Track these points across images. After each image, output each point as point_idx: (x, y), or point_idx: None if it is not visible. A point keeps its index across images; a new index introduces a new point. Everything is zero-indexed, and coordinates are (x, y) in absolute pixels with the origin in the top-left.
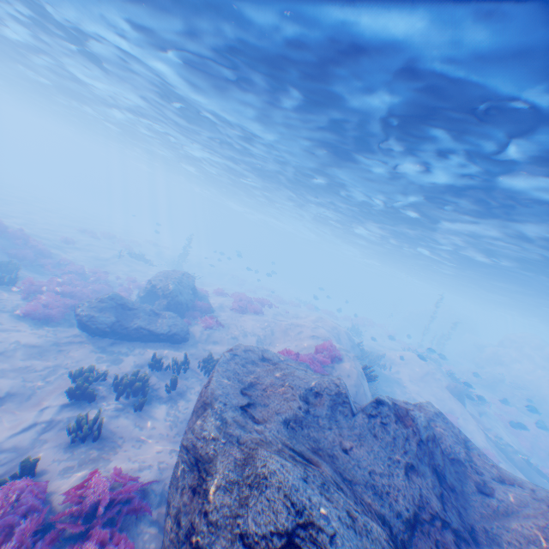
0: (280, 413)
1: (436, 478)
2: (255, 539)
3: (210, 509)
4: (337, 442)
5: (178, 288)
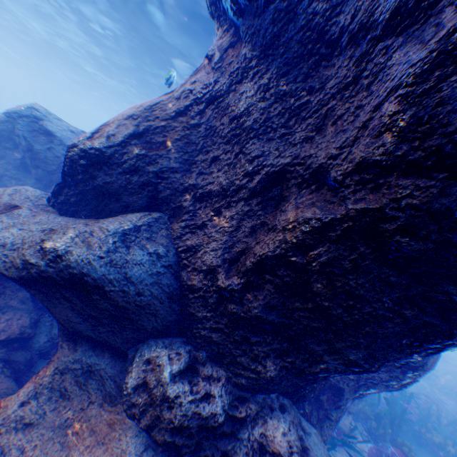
0: None
1: None
2: None
3: None
4: None
5: None
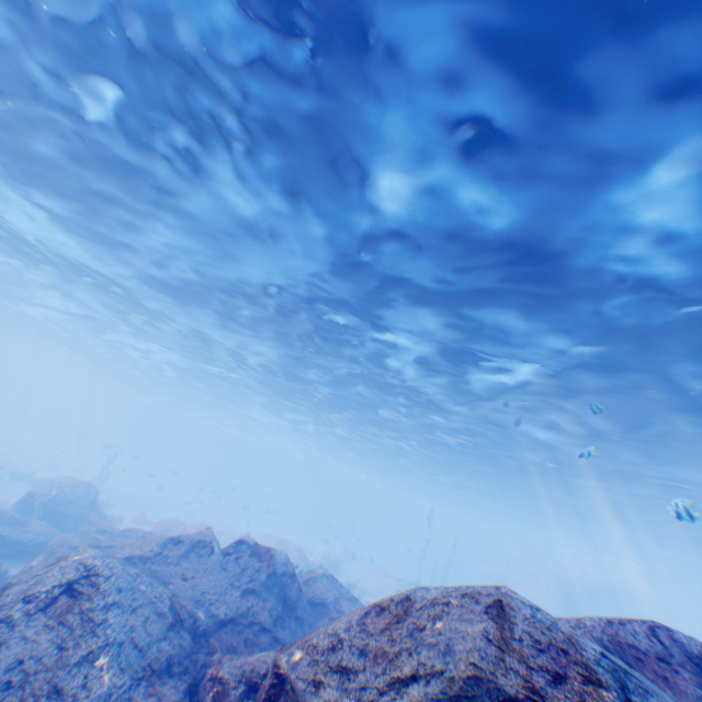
0: (124, 550)
1: (280, 604)
2: (37, 593)
3: (1, 598)
4: (179, 571)
5: (68, 494)
